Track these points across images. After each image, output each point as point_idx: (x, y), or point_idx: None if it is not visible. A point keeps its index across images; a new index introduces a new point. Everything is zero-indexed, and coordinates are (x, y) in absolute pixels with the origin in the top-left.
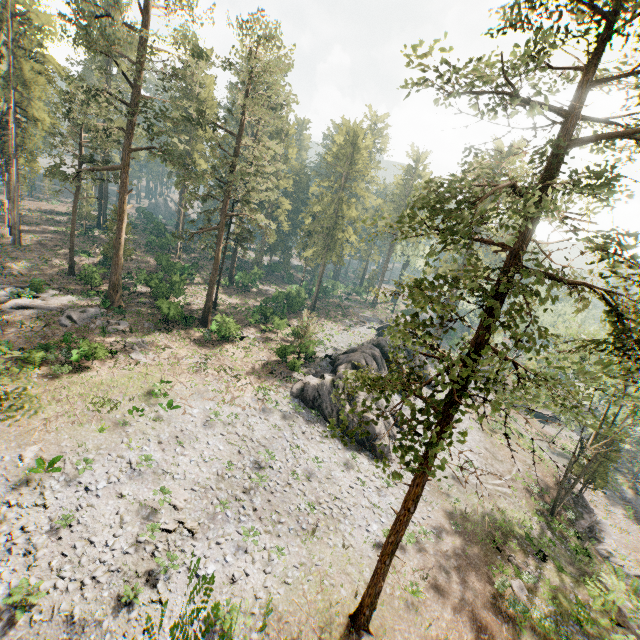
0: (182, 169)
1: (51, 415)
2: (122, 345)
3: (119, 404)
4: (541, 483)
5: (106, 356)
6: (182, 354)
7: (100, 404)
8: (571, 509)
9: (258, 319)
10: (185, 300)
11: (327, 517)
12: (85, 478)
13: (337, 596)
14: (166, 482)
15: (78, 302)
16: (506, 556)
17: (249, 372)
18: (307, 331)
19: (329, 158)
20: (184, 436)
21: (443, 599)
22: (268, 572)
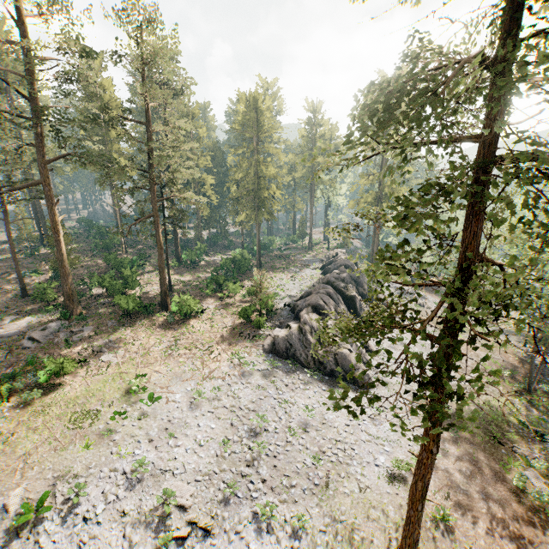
0: (101, 168)
1: (30, 448)
2: (90, 351)
3: (99, 413)
4: (507, 365)
5: (76, 367)
6: (151, 343)
7: (80, 420)
8: (541, 381)
9: (213, 289)
10: (141, 290)
11: (335, 464)
12: (81, 507)
13: (372, 548)
14: (167, 482)
15: (38, 321)
16: (509, 448)
17: (219, 341)
18: (262, 288)
19: (237, 127)
20: (173, 426)
21: (471, 514)
22: (296, 546)
